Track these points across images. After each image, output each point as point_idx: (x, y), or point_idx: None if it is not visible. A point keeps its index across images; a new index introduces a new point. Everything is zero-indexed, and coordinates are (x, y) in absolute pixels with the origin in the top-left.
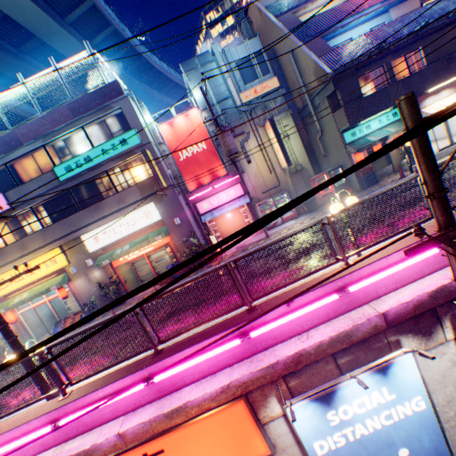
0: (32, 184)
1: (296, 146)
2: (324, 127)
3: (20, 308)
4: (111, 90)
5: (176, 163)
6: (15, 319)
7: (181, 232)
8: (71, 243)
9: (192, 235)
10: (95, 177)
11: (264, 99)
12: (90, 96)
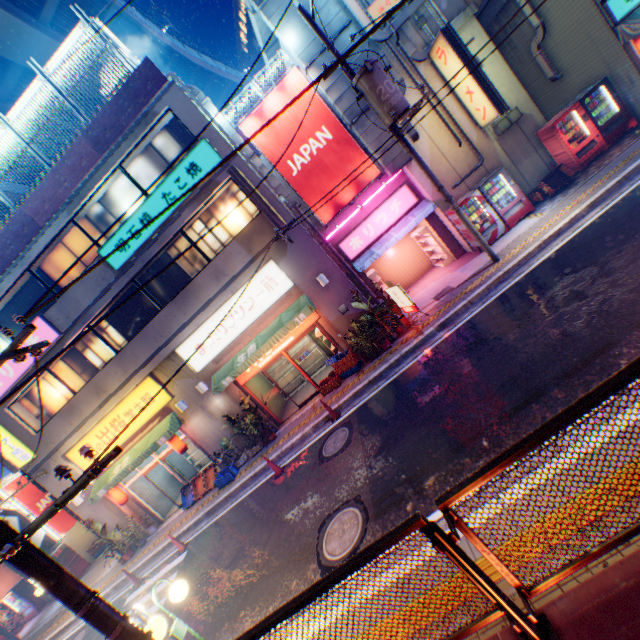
0: (76, 288)
1: (496, 76)
2: (549, 13)
3: (125, 478)
4: (143, 80)
5: (287, 183)
6: (124, 498)
7: (332, 298)
8: (165, 365)
9: (355, 297)
10: (167, 248)
11: (416, 1)
12: (113, 106)
